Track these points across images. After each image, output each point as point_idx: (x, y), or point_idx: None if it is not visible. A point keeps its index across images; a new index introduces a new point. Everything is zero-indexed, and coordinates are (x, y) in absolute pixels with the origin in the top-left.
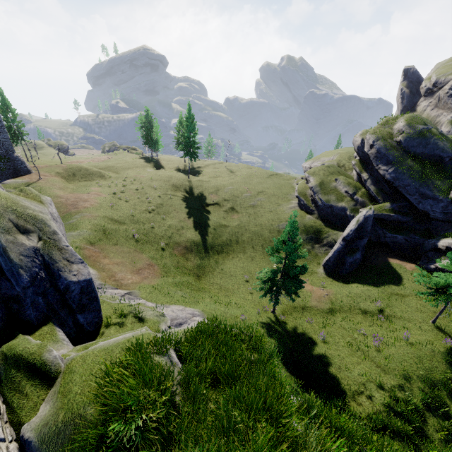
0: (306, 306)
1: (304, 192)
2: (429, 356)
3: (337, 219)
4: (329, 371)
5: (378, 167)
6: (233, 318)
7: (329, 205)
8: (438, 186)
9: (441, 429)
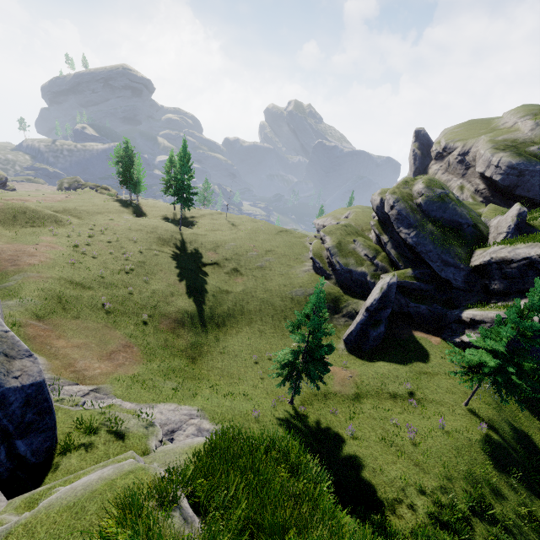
0: (329, 392)
1: (320, 253)
2: (466, 446)
3: (356, 285)
4: (362, 477)
5: (400, 229)
6: (243, 415)
7: (348, 269)
8: (459, 254)
9: (490, 537)
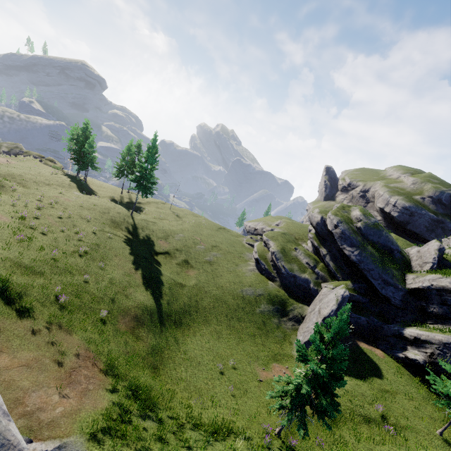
0: None
1: (264, 255)
2: None
3: (299, 290)
4: None
5: (343, 246)
6: None
7: (293, 274)
8: (396, 275)
9: None
